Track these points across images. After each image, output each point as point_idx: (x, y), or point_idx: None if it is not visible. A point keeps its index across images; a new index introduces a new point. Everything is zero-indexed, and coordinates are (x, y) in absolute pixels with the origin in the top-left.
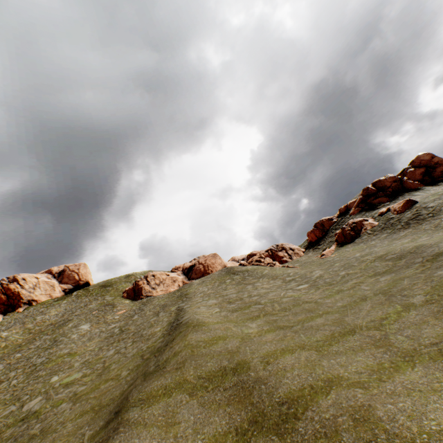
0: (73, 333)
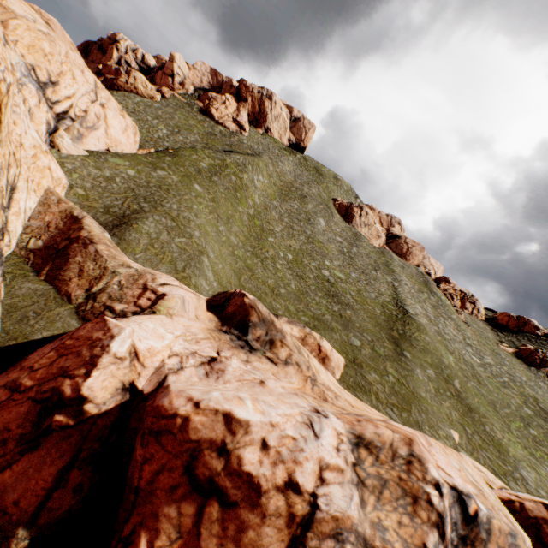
0: (318, 223)
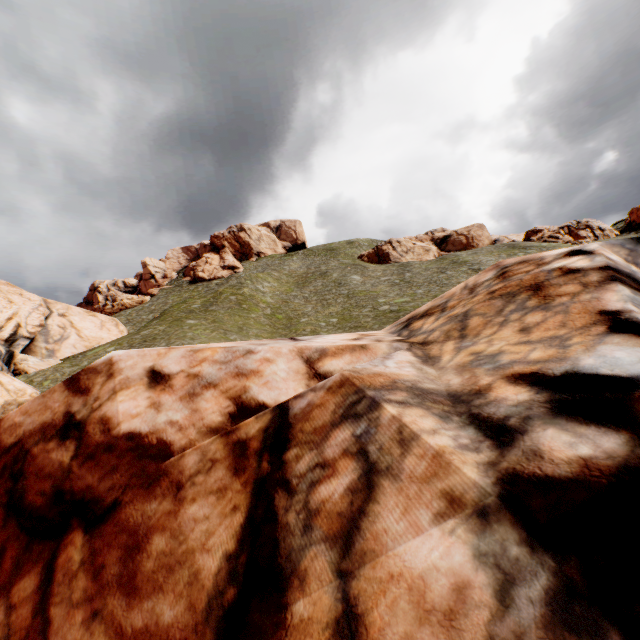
0: (351, 280)
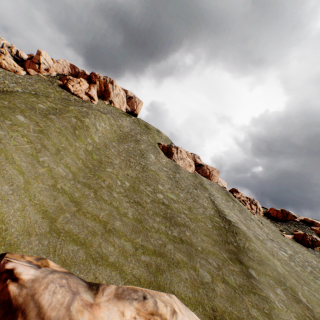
0: (149, 157)
